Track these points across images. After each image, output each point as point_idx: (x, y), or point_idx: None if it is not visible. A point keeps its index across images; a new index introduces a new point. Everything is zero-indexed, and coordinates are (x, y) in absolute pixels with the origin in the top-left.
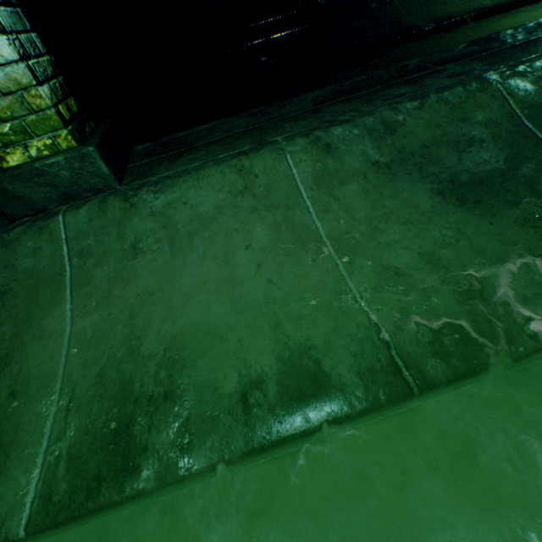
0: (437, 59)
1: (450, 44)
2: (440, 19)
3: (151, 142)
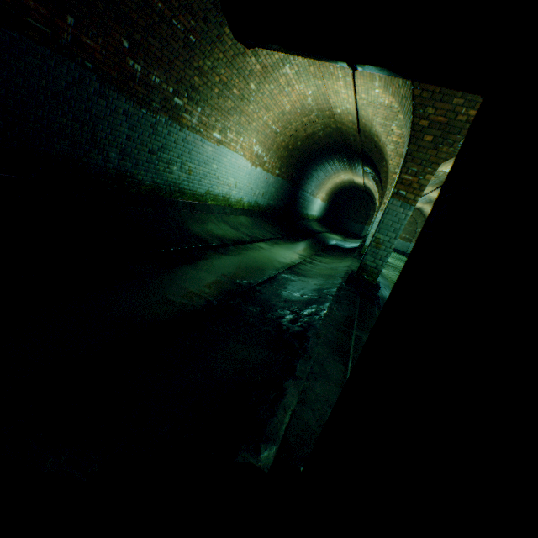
0: (339, 321)
1: (243, 264)
2: (218, 238)
3: (266, 442)
